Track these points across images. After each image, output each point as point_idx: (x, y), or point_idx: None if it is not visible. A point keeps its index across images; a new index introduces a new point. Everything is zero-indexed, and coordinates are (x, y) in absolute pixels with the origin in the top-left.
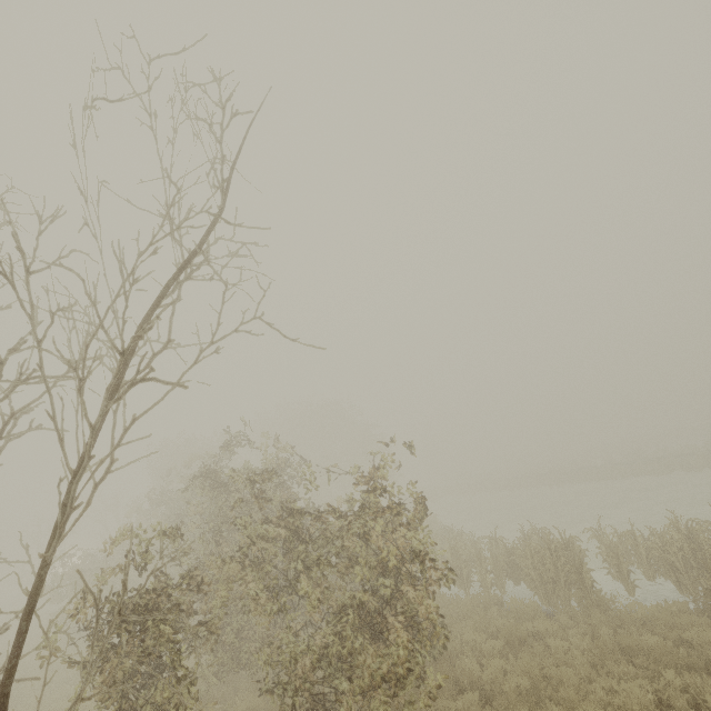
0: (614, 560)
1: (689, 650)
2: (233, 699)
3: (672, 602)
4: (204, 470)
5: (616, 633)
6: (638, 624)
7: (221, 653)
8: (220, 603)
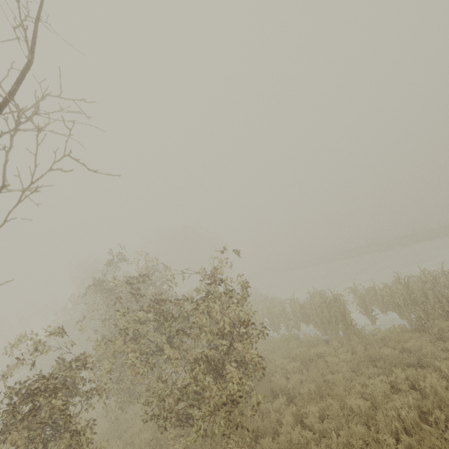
0: (364, 305)
1: (408, 354)
2: (135, 419)
3: (398, 326)
4: (96, 281)
5: (365, 348)
6: (378, 342)
7: (121, 395)
8: (105, 373)
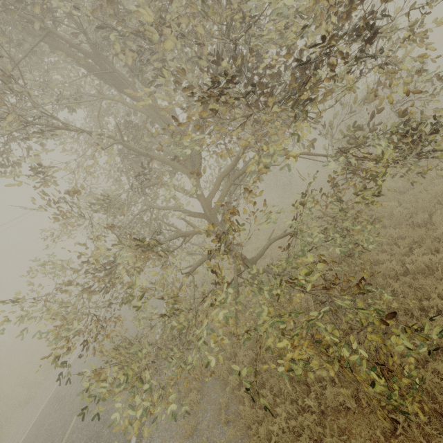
0: None
1: None
2: None
3: None
4: None
5: None
6: None
7: None
8: None
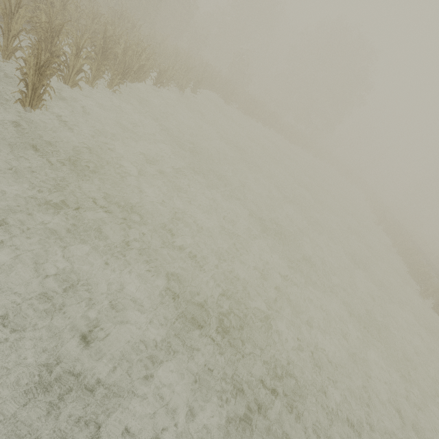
0: None
1: None
2: None
3: None
4: None
5: None
6: None
7: None
8: None
